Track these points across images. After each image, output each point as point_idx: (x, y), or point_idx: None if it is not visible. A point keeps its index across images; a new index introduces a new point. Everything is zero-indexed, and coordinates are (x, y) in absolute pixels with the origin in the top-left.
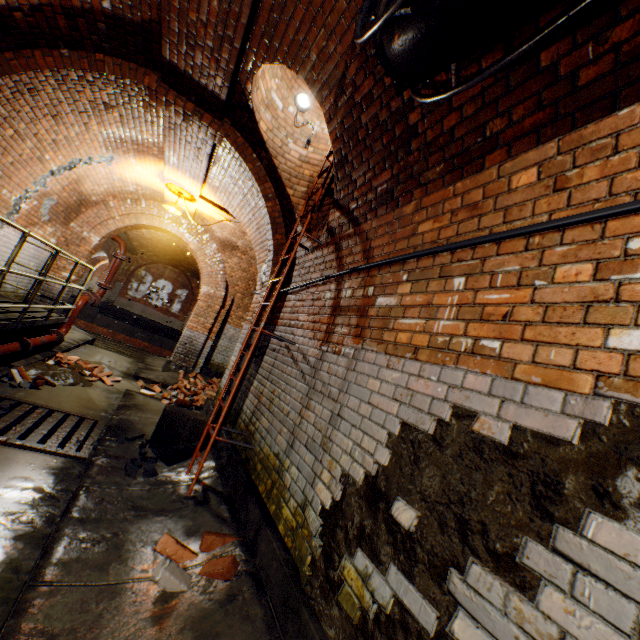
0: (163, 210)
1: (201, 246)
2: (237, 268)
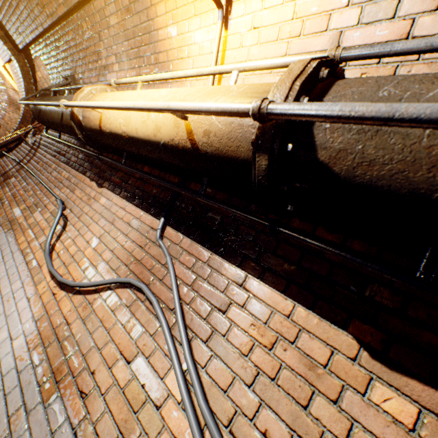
0: None
1: None
2: (16, 121)
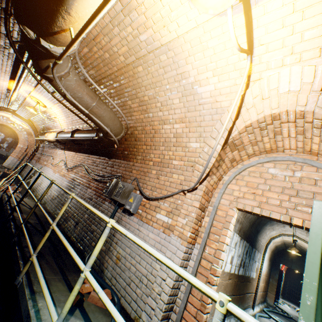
0: (8, 120)
1: (21, 132)
2: (33, 141)
